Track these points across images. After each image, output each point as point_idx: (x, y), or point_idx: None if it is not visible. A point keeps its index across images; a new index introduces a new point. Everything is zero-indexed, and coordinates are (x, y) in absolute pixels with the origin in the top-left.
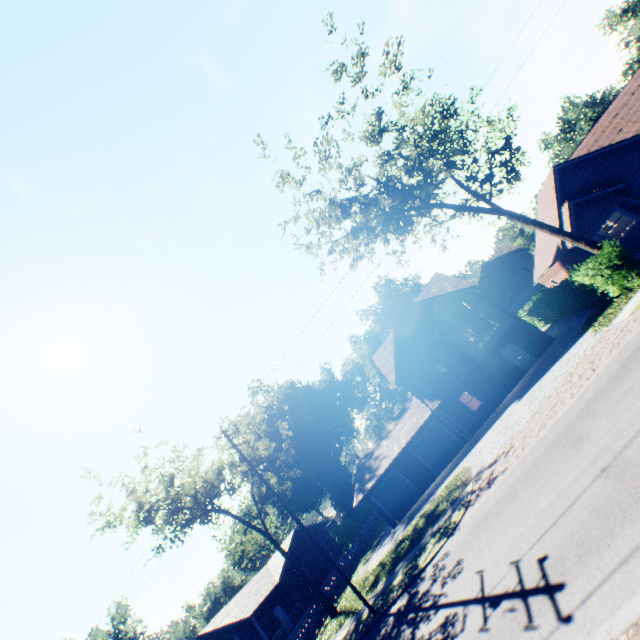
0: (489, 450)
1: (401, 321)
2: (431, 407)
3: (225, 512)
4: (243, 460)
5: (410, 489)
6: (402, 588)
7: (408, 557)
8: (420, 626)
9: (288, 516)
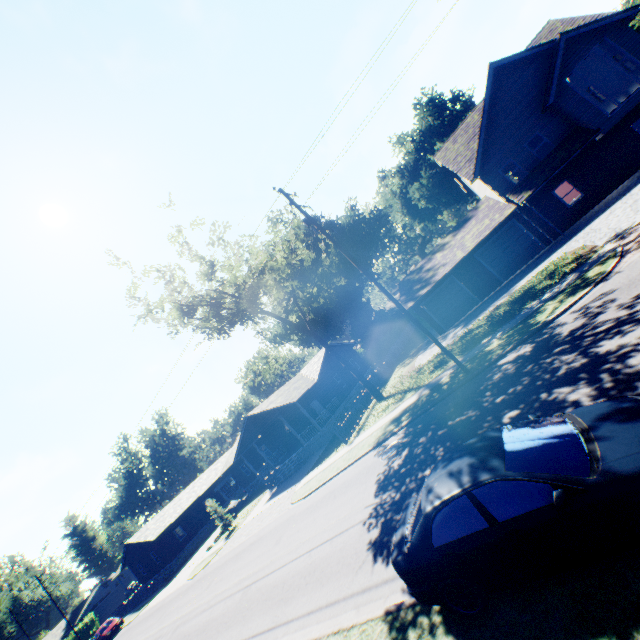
0: (627, 217)
1: (497, 86)
2: (517, 201)
3: (267, 314)
4: (309, 224)
5: (467, 298)
6: (515, 344)
7: (503, 329)
8: (603, 344)
9: (310, 345)
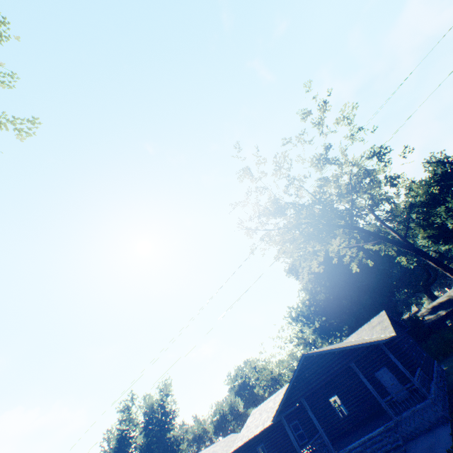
0: None
1: None
2: None
3: (354, 228)
4: None
5: None
6: None
7: None
8: None
9: (329, 336)
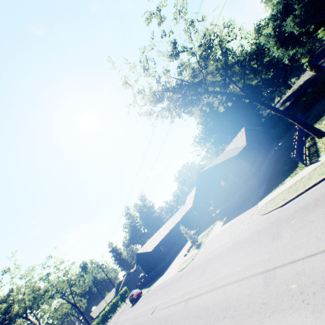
0: None
1: None
2: None
3: (211, 92)
4: None
5: None
6: None
7: None
8: None
9: (221, 144)
